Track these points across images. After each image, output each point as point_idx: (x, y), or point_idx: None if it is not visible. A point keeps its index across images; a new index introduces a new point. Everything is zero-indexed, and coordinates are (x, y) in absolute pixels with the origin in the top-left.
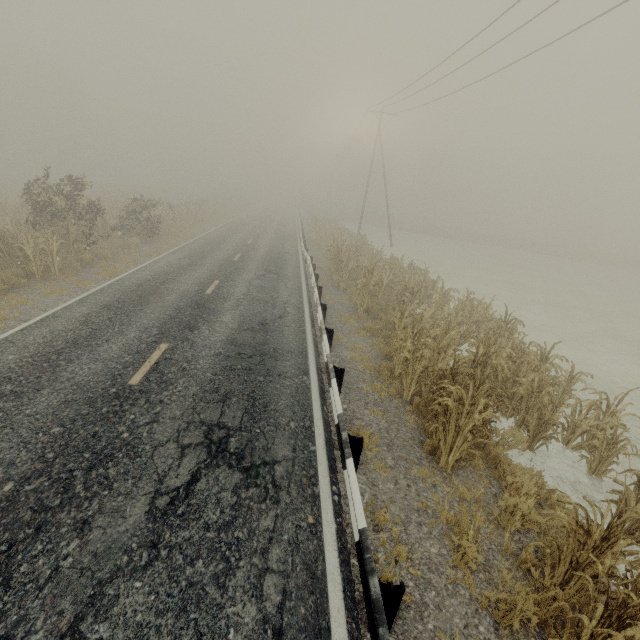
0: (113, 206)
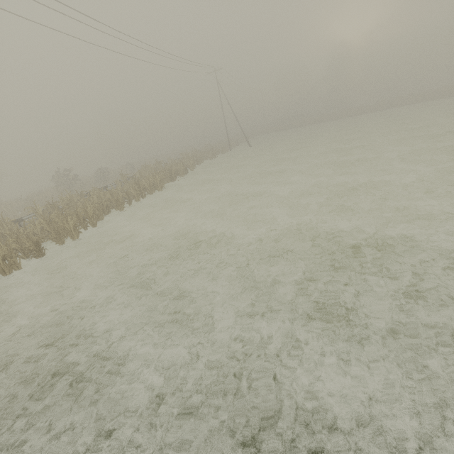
0: None
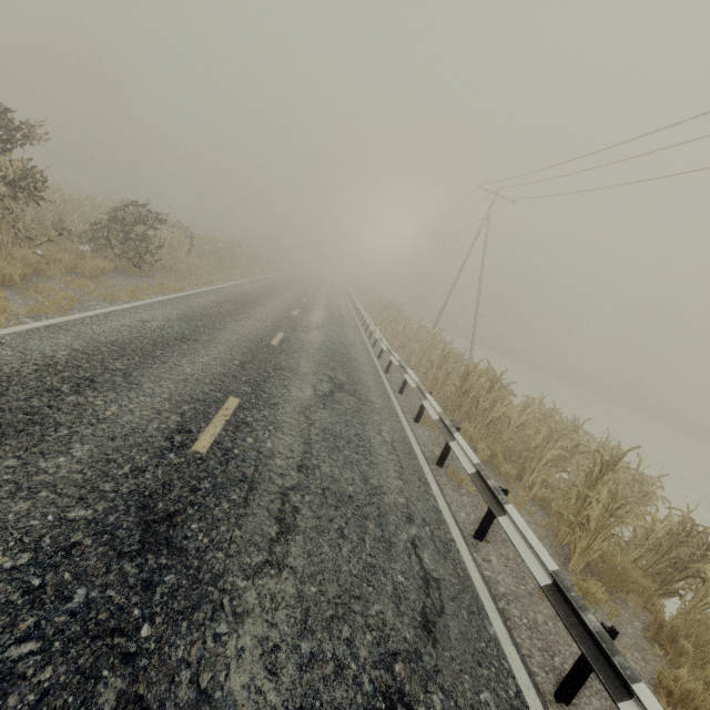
0: (99, 209)
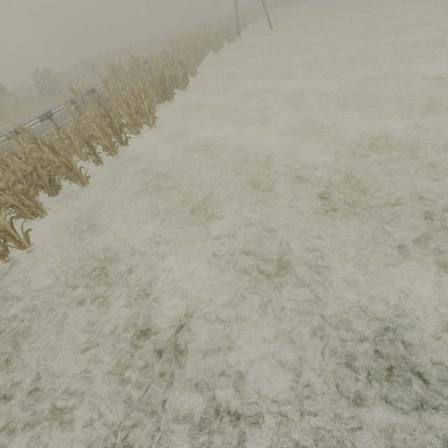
0: None
